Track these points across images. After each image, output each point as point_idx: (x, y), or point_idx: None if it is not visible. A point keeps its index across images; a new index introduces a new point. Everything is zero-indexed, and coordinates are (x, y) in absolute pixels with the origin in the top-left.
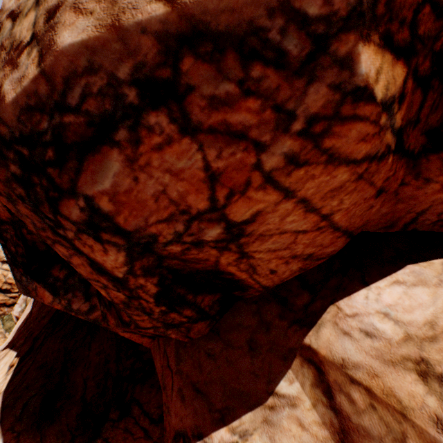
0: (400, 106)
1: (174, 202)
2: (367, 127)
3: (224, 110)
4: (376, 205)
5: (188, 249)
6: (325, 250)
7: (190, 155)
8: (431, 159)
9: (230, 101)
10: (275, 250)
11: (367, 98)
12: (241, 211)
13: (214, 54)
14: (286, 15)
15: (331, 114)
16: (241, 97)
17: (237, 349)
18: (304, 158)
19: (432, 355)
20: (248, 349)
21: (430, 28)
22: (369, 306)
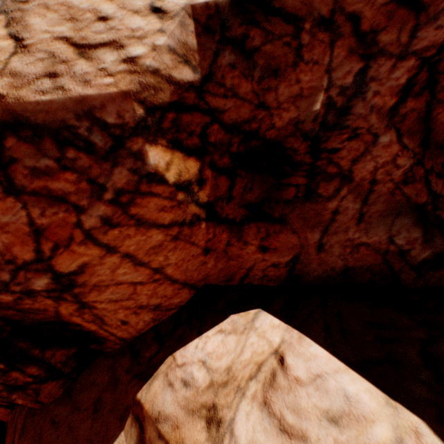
0: (202, 187)
1: (0, 252)
2: (162, 201)
3: (46, 178)
4: (211, 261)
5: (21, 298)
6: (172, 300)
7: (15, 211)
8: (251, 226)
9: (51, 172)
10: (117, 301)
11: (158, 181)
12: (66, 263)
13: (35, 138)
14: (91, 120)
15: (134, 189)
16: (60, 171)
17: (82, 412)
18: (117, 221)
19: (221, 400)
20: (93, 410)
21: (222, 138)
22: (196, 355)
